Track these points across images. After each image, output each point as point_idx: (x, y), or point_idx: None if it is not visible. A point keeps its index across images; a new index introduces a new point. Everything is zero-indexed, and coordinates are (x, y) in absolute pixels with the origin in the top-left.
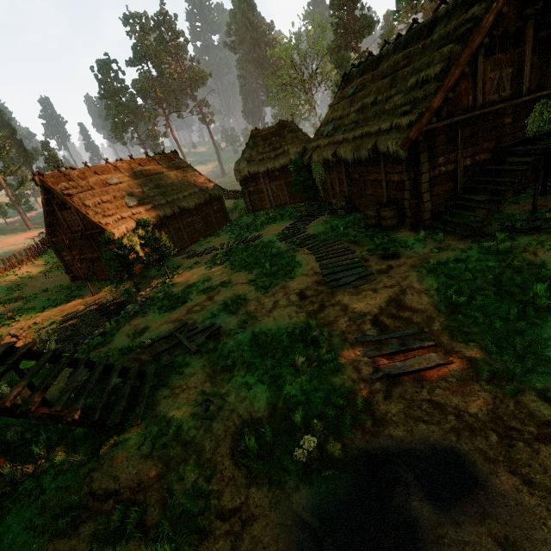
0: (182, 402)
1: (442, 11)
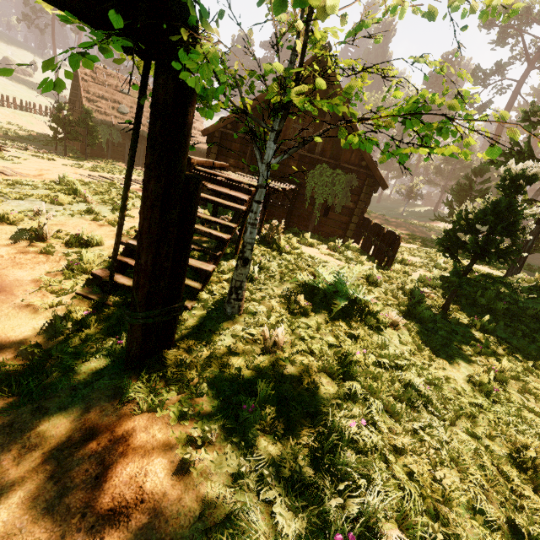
0: None
1: None
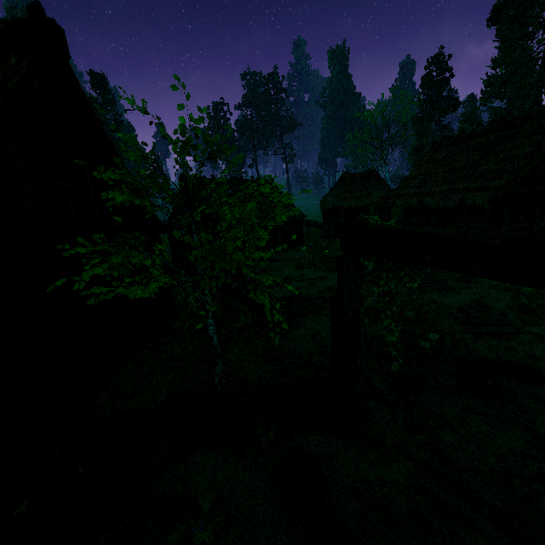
0: (322, 325)
1: (535, 111)
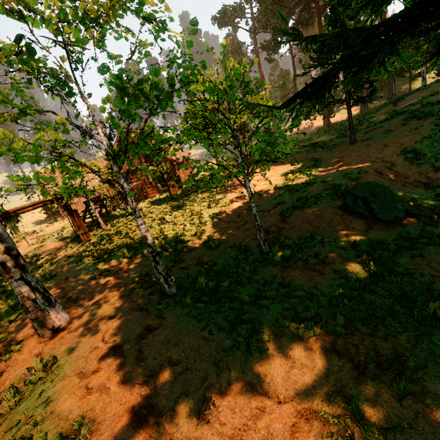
0: None
1: None
